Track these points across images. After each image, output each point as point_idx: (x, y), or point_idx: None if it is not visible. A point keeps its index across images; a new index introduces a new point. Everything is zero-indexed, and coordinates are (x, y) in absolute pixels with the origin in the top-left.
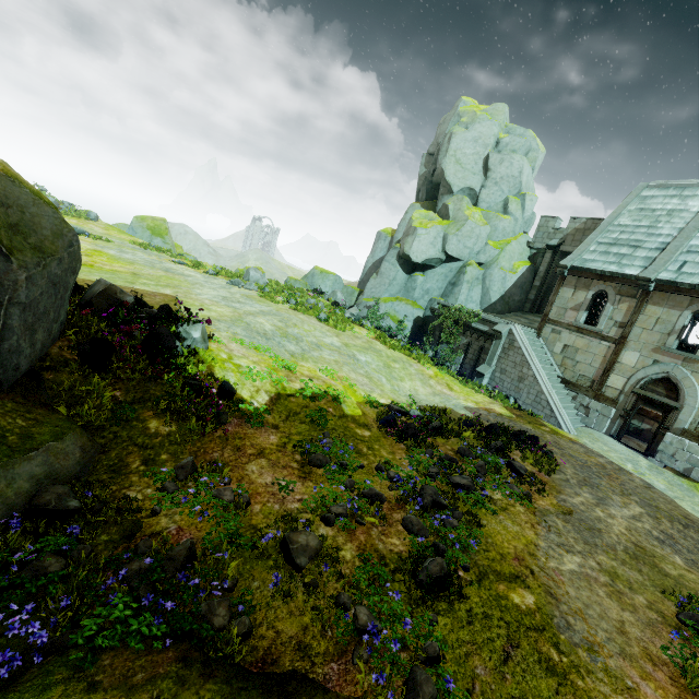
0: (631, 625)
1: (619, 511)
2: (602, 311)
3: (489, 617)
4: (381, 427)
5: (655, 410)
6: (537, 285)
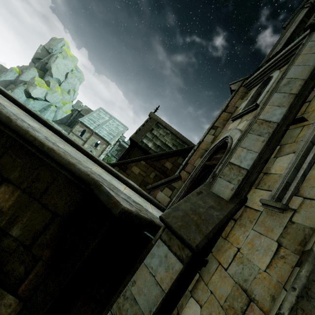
0: None
1: None
2: (84, 134)
3: None
4: None
5: None
6: (71, 119)
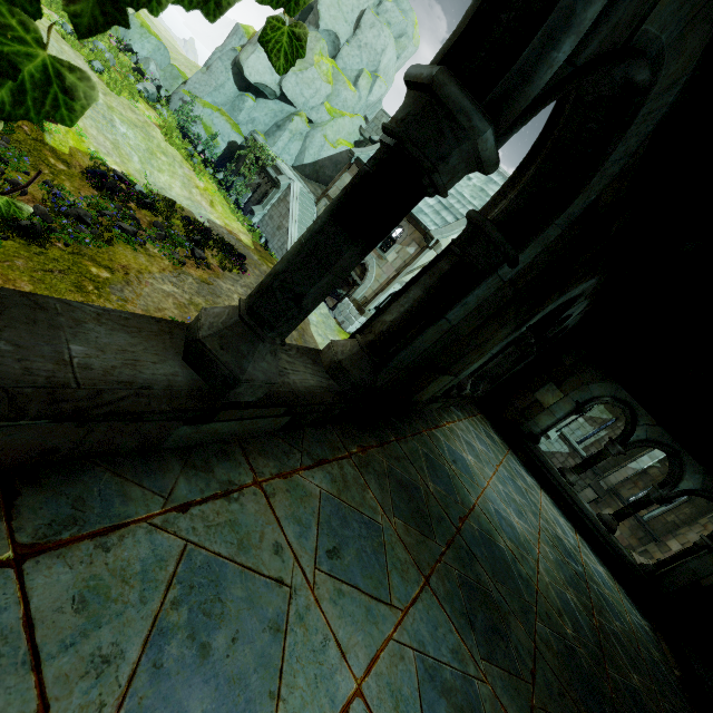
0: (172, 312)
1: None
2: None
3: (58, 261)
4: (86, 174)
5: None
6: None
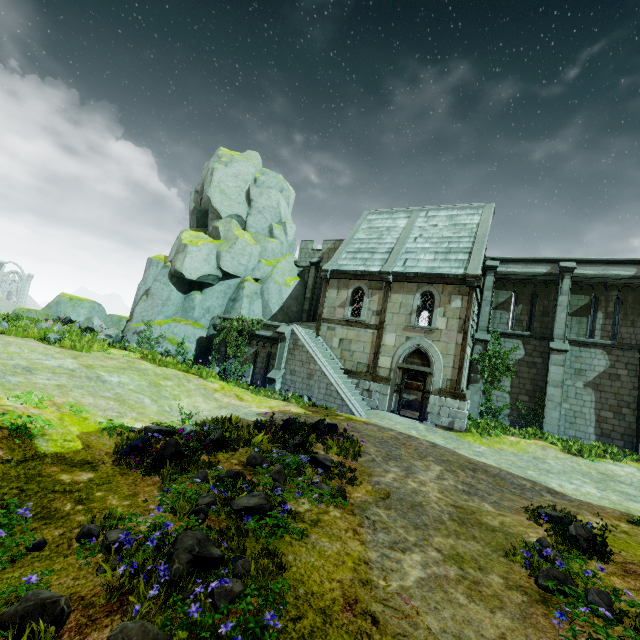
0: (513, 634)
1: (426, 475)
2: (362, 304)
3: None
4: (121, 460)
5: (415, 381)
6: (309, 297)
